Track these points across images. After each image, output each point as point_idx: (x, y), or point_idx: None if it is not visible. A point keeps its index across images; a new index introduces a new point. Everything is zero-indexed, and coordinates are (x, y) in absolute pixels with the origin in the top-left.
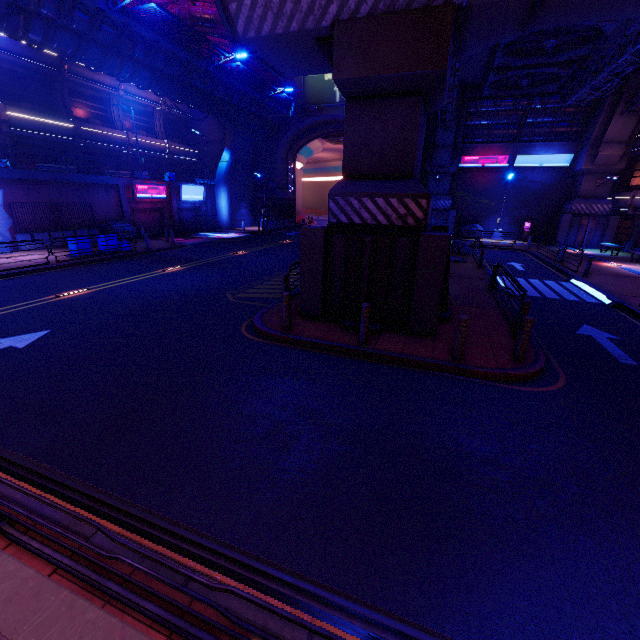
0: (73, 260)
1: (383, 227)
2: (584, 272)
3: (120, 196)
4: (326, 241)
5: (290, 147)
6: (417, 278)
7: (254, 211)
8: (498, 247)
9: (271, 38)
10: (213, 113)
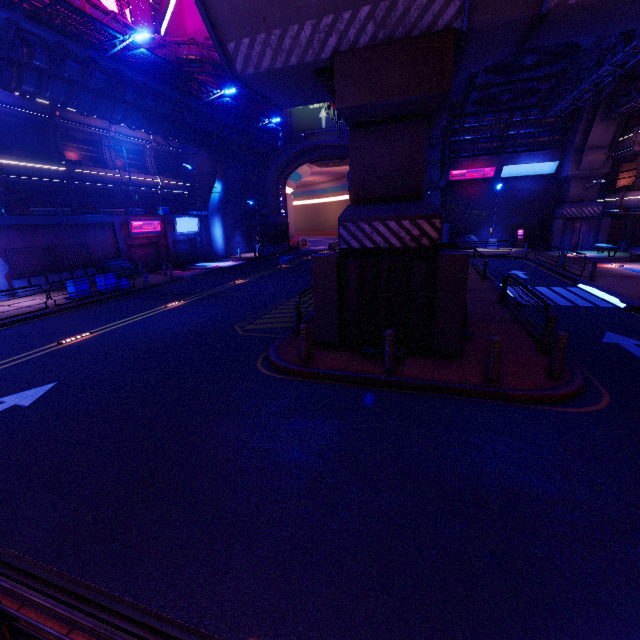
0: (72, 302)
1: (397, 250)
2: (590, 276)
3: (116, 234)
4: (339, 268)
5: (280, 174)
6: (438, 299)
7: (248, 238)
8: (495, 256)
9: (270, 73)
10: (204, 147)
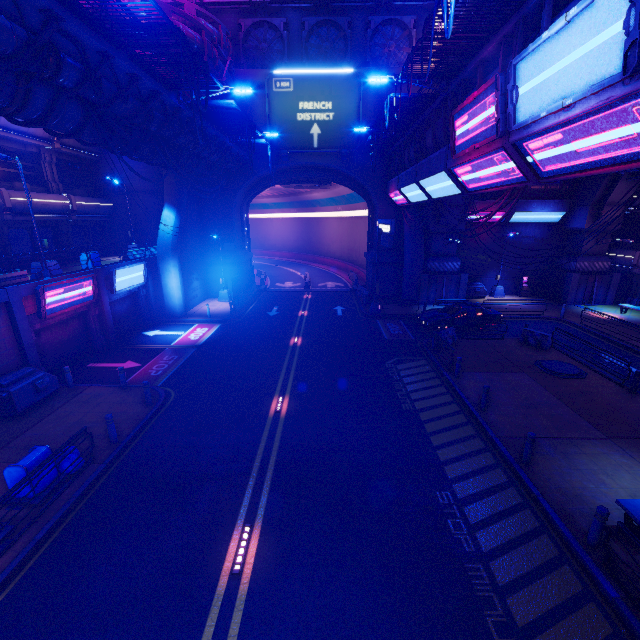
0: None
1: None
2: None
3: (14, 320)
4: None
5: (245, 196)
6: None
7: (205, 279)
8: (531, 316)
9: None
10: (172, 167)
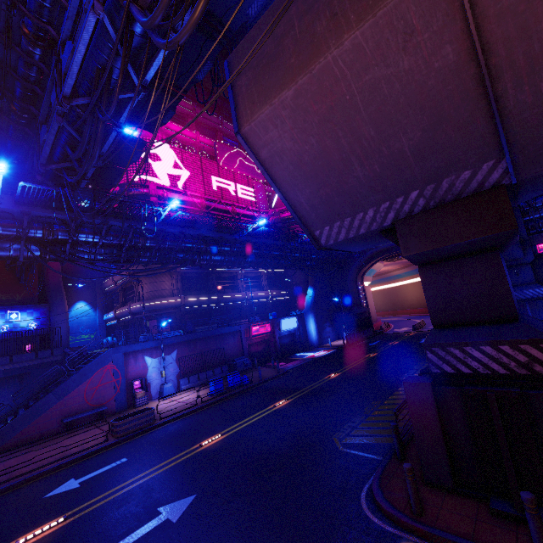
0: (211, 399)
1: (502, 376)
2: None
3: (241, 337)
4: (435, 395)
5: (357, 273)
6: None
7: (336, 327)
8: None
9: (345, 240)
10: (299, 269)
